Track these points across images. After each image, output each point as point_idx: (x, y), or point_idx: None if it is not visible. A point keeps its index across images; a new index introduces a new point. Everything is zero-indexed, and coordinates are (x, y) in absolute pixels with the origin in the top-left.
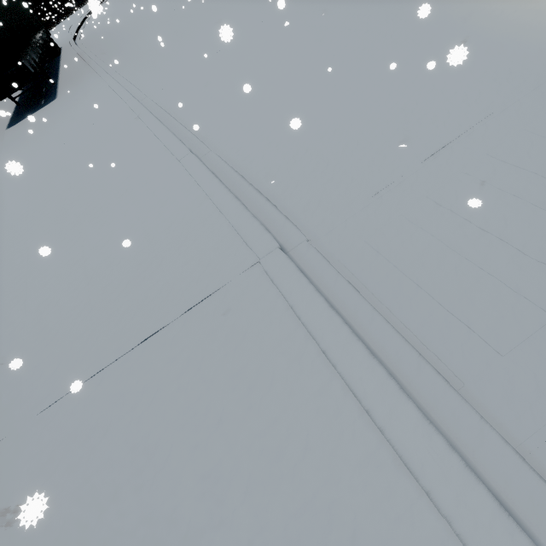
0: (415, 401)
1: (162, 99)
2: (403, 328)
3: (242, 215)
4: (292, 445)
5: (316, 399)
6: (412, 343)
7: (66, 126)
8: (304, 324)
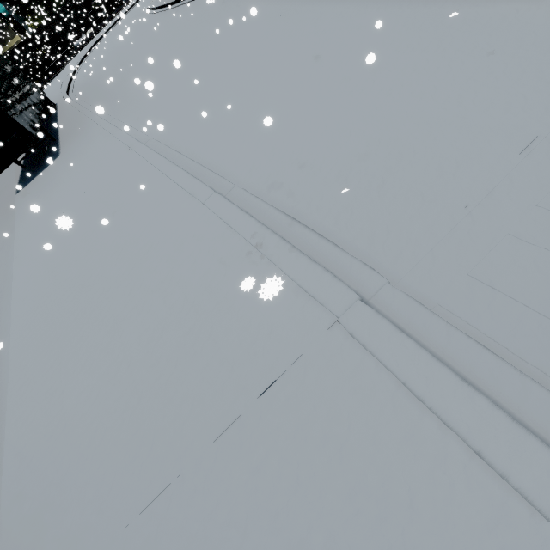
0: None
1: (167, 137)
2: None
3: (298, 261)
4: None
5: (492, 534)
6: None
7: (74, 182)
8: (433, 410)
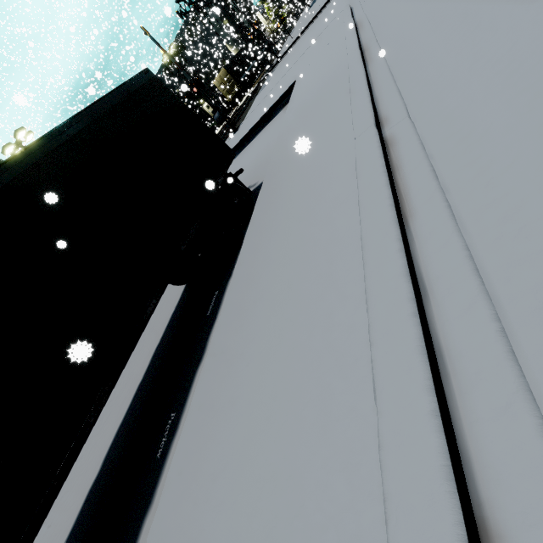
0: None
1: None
2: None
3: None
4: None
5: None
6: None
7: None
8: None
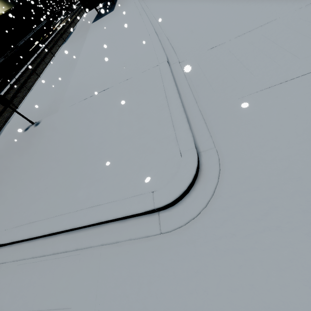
0: (182, 99)
1: (155, 11)
2: (192, 85)
3: (161, 51)
4: (144, 103)
5: (155, 95)
6: (192, 89)
7: (114, 22)
8: (162, 79)
